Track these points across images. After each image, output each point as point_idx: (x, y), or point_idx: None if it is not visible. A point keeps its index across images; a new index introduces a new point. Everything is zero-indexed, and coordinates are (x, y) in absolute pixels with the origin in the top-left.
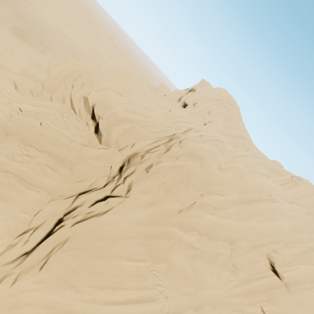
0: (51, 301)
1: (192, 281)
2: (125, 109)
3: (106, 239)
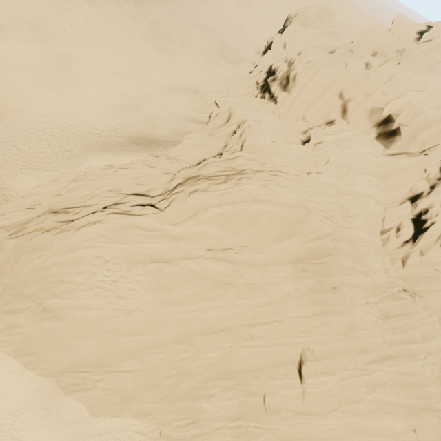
0: None
1: None
2: (435, 107)
3: None
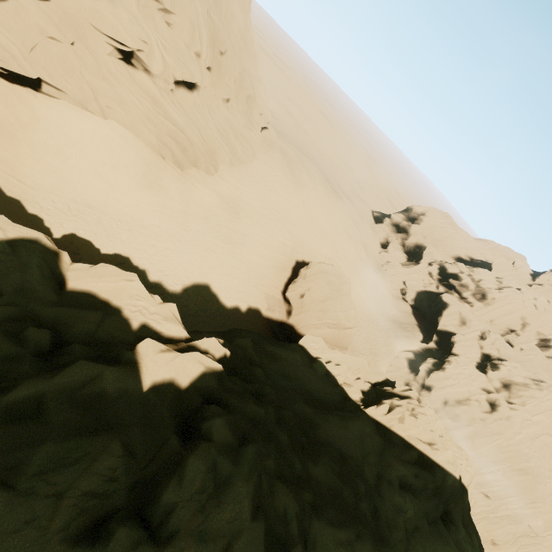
0: None
1: None
2: None
3: None
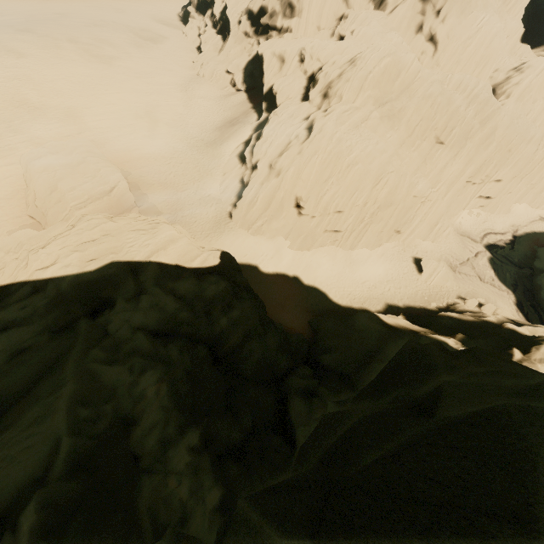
0: (463, 40)
1: (489, 5)
2: None
3: (459, 17)
